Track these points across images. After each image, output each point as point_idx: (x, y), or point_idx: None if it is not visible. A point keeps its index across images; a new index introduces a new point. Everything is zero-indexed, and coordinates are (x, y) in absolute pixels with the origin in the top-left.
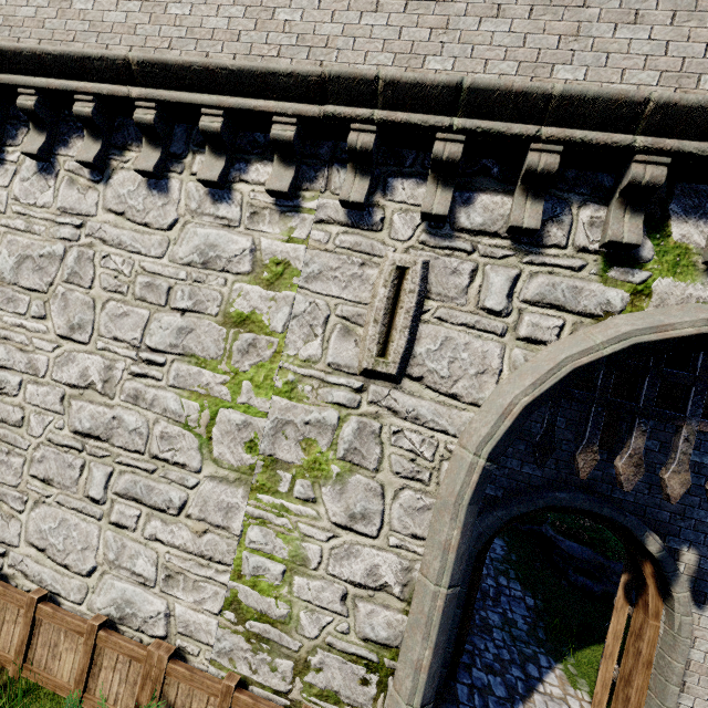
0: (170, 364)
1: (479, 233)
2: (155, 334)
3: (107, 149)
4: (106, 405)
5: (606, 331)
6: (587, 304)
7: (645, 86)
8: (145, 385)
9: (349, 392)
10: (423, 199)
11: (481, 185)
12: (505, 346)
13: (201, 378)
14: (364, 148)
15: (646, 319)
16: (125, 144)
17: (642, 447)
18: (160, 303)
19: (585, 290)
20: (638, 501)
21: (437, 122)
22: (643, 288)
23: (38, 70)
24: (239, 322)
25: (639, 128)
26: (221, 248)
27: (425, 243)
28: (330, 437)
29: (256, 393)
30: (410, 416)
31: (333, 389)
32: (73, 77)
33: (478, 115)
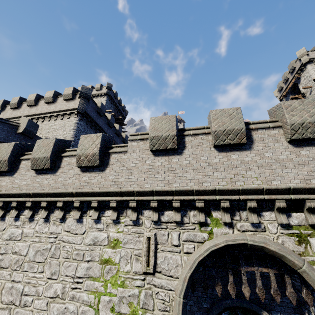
0: (84, 282)
1: (167, 222)
2: (79, 271)
3: (65, 212)
4: (63, 303)
5: (204, 247)
6: (199, 239)
7: (192, 186)
8: (76, 292)
9: (140, 281)
10: (151, 216)
11: (165, 209)
12: (181, 256)
13: (94, 285)
14: (134, 206)
15: (212, 242)
16: (70, 210)
17: (232, 280)
18: (81, 259)
19: (197, 234)
20: (256, 297)
21: (150, 199)
22: (211, 231)
23: (47, 196)
24: (105, 262)
25: (195, 194)
26: (99, 238)
27: (154, 227)
28: (137, 300)
29: (112, 287)
30: (160, 286)
31: (136, 281)
32: (57, 197)
33: (159, 195)
